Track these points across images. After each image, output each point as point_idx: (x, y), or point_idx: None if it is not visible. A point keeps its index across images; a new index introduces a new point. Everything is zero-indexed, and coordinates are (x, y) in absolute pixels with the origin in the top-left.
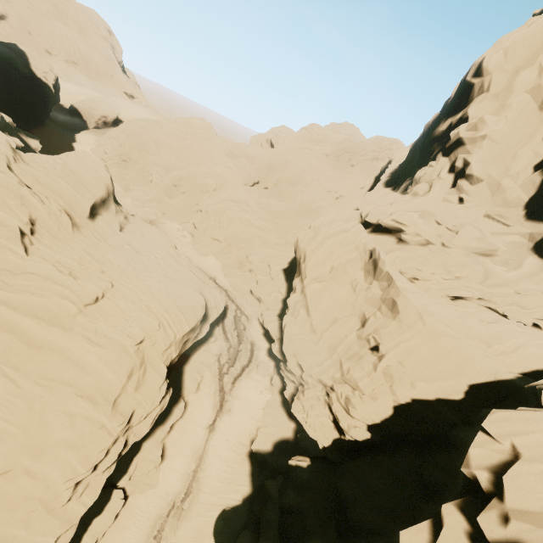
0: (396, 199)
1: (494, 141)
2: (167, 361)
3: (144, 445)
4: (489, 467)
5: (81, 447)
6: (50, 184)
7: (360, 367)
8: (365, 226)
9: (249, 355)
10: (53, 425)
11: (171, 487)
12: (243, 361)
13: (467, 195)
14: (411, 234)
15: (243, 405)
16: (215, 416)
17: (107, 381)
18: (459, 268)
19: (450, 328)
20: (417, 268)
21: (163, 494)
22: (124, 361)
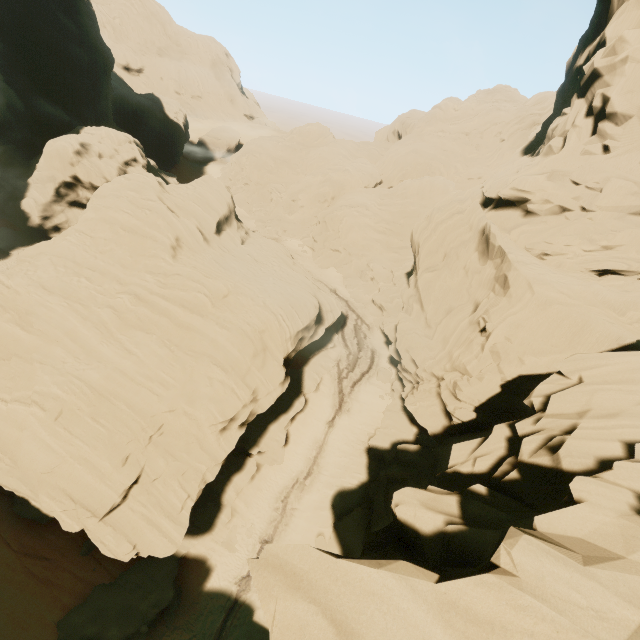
0: (522, 165)
1: (639, 61)
2: (284, 352)
3: (270, 427)
4: (547, 394)
5: (218, 402)
6: (185, 207)
7: (469, 351)
8: (487, 204)
9: (369, 362)
10: (199, 383)
11: (295, 466)
12: (362, 368)
13: (612, 140)
14: (539, 202)
15: (362, 407)
16: (334, 414)
17: (234, 357)
18: (606, 235)
19: (566, 296)
20: (546, 241)
21: (288, 470)
22: (246, 344)
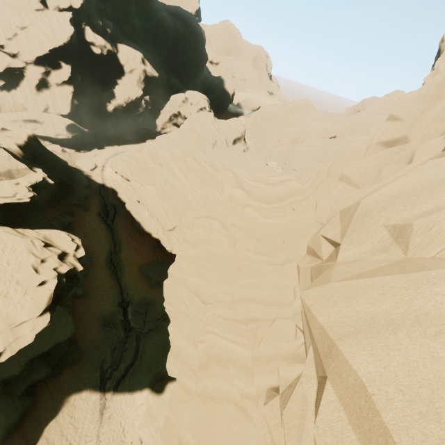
0: None
1: None
2: None
3: None
4: None
5: None
6: (222, 129)
7: None
8: None
9: None
10: (209, 196)
11: None
12: None
13: None
14: None
15: None
16: None
17: None
18: None
19: None
20: None
21: None
22: None
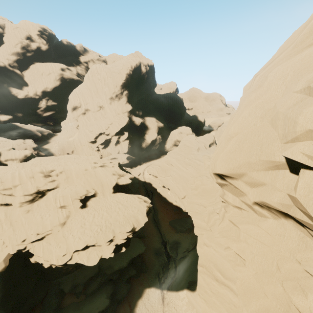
0: None
1: None
2: None
3: None
4: None
5: None
6: (201, 141)
7: None
8: None
9: None
10: None
11: None
12: None
13: None
14: None
15: None
16: None
17: None
18: None
19: None
20: None
21: None
22: None
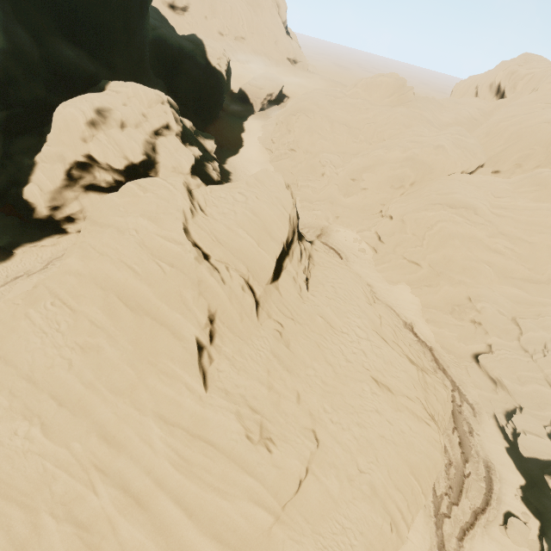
0: None
1: None
2: None
3: None
4: None
5: None
6: (230, 241)
7: None
8: None
9: (483, 487)
10: None
11: None
12: (473, 499)
13: None
14: None
15: None
16: None
17: None
18: None
19: None
20: None
21: None
22: None
